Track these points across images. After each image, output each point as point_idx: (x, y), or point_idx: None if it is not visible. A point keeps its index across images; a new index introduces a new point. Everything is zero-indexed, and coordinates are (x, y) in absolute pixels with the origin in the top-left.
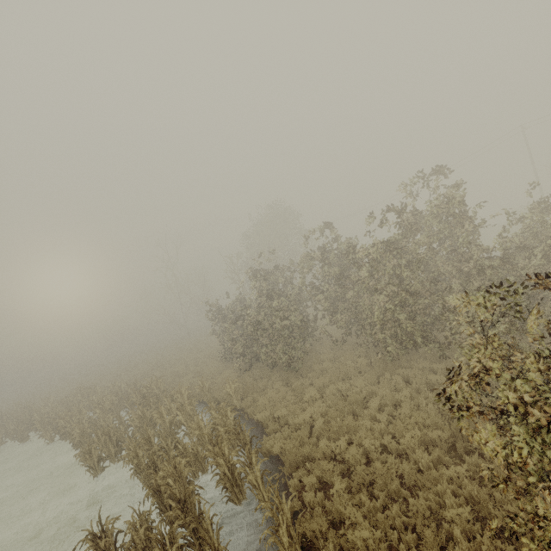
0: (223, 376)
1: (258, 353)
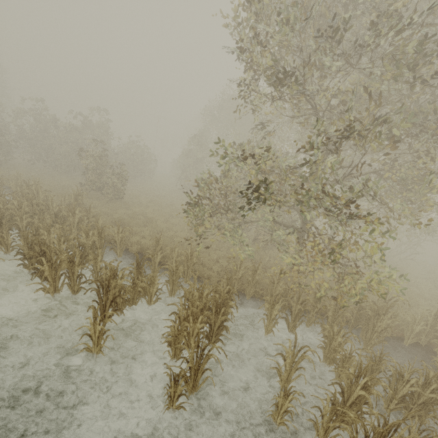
0: None
1: None
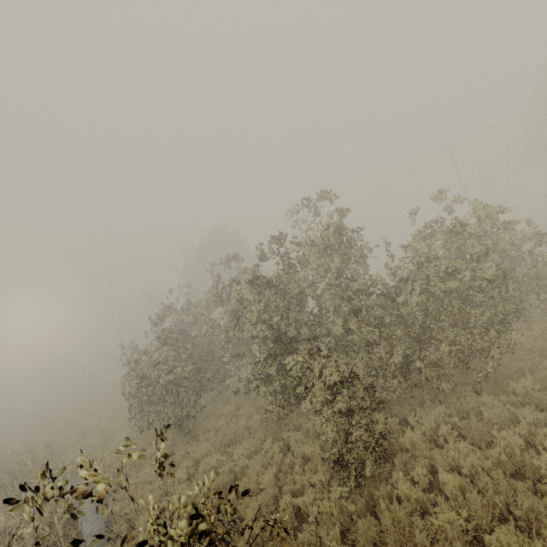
0: (122, 437)
1: (148, 412)
